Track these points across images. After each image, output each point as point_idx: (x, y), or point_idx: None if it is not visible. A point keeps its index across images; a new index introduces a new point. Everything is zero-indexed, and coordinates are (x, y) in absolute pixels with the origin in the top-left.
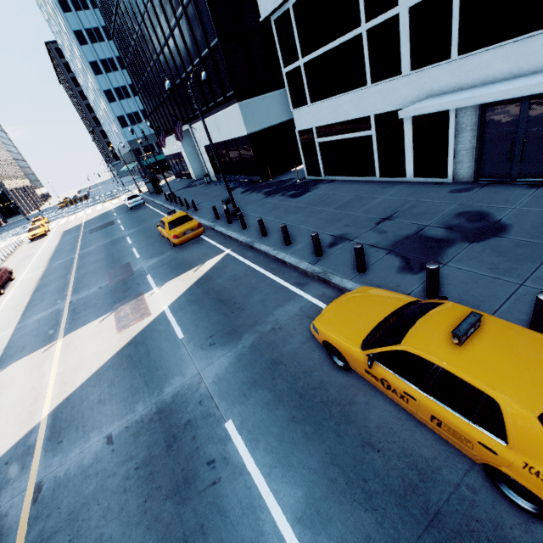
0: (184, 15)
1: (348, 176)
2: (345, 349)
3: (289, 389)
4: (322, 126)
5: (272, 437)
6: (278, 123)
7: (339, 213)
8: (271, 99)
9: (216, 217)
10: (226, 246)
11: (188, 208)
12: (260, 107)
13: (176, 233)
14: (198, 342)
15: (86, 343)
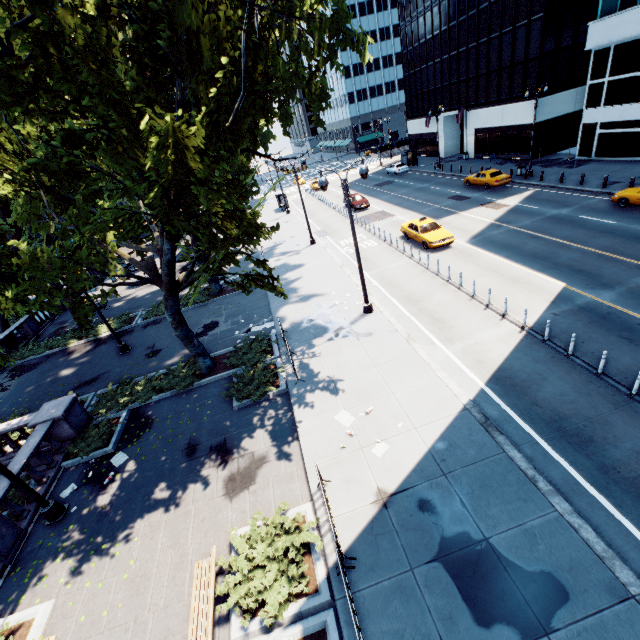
0: (512, 34)
1: (615, 158)
2: (630, 195)
3: (602, 211)
4: (607, 122)
5: (599, 216)
6: (558, 116)
7: (612, 174)
8: (559, 98)
9: (510, 176)
10: (531, 188)
11: (470, 173)
12: (550, 103)
13: (497, 179)
14: (549, 208)
15: (480, 212)
